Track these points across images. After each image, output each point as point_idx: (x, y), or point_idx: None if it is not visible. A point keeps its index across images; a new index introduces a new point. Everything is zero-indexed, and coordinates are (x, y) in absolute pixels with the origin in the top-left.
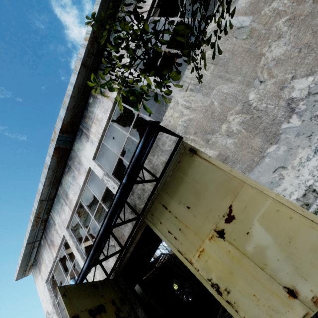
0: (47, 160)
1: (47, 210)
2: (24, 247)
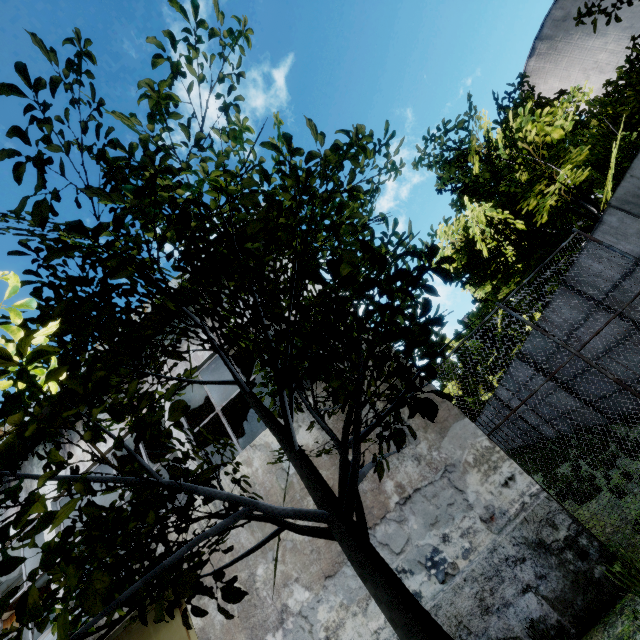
0: None
1: None
2: None
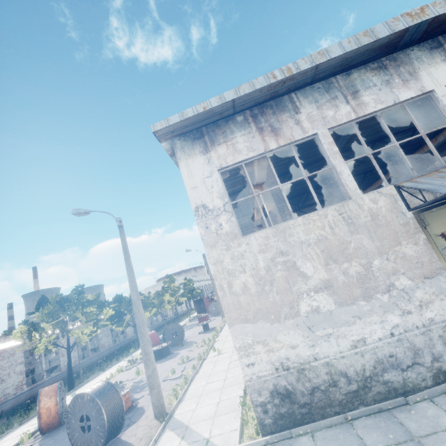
0: (380, 30)
1: (293, 86)
2: (224, 100)
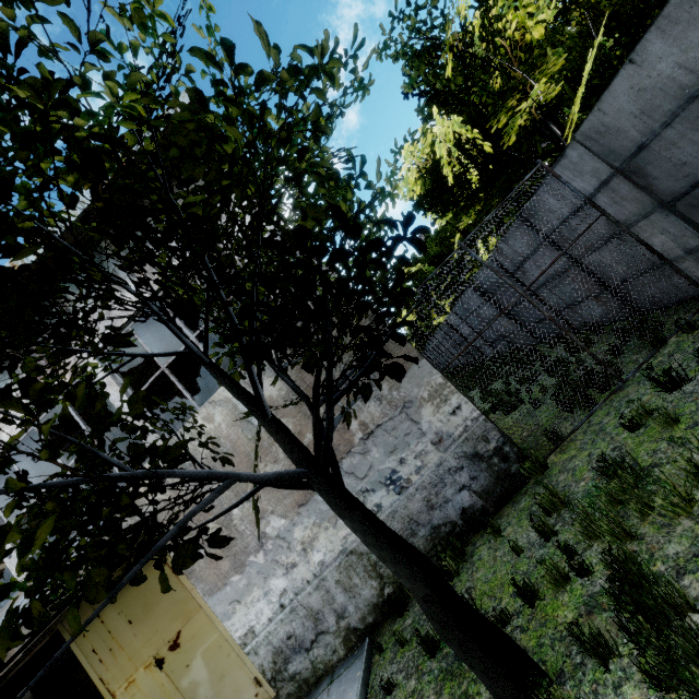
0: None
1: None
2: None
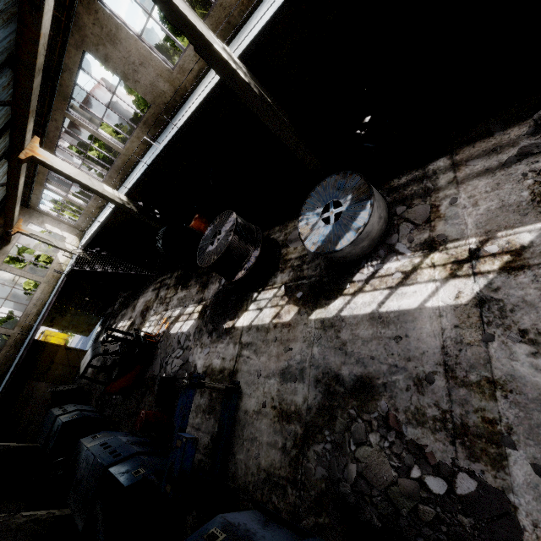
0: None
1: None
2: None
